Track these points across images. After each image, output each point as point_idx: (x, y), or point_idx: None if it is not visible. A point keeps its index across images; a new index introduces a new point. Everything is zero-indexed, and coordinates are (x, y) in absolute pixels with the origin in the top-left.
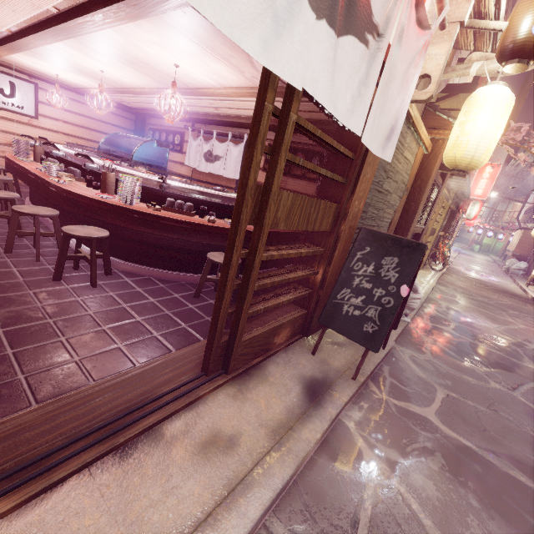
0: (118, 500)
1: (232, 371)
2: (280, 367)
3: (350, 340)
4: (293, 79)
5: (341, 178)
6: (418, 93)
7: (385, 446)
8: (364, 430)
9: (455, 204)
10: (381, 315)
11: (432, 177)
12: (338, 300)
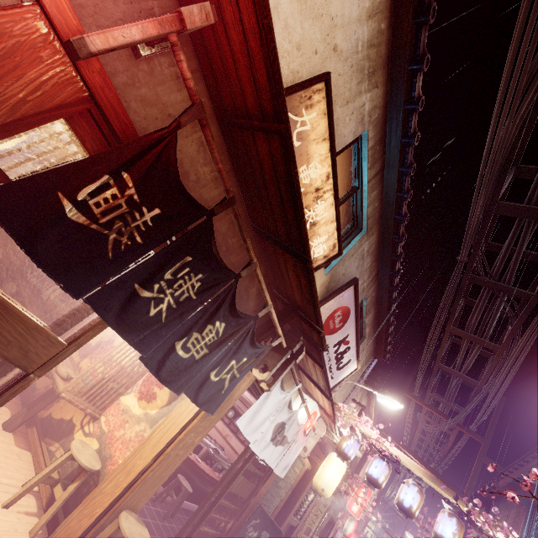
0: None
1: None
2: None
3: None
4: (262, 457)
5: (262, 474)
6: (302, 452)
7: None
8: None
9: (335, 512)
10: None
11: (309, 486)
12: None
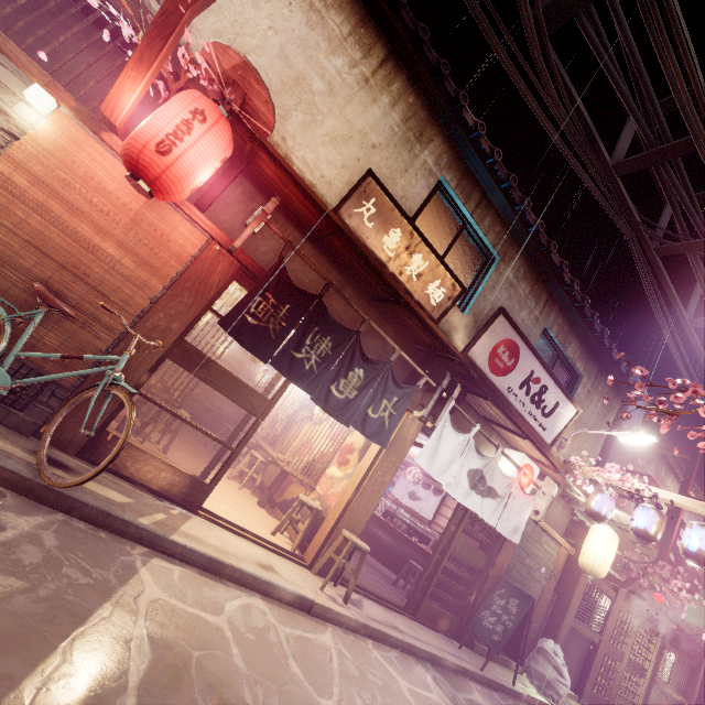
0: (385, 613)
1: (417, 617)
2: (439, 637)
3: (484, 642)
4: (468, 507)
5: (491, 543)
6: (534, 516)
7: (489, 702)
8: (480, 692)
9: (696, 659)
10: (504, 631)
11: (583, 577)
12: (481, 616)
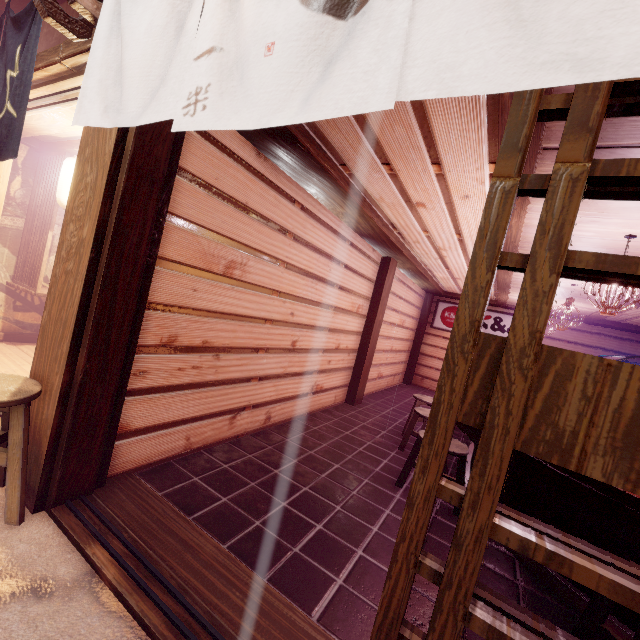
0: None
1: None
2: None
3: None
4: (366, 105)
5: None
6: None
7: None
8: None
9: None
10: None
11: None
12: None
